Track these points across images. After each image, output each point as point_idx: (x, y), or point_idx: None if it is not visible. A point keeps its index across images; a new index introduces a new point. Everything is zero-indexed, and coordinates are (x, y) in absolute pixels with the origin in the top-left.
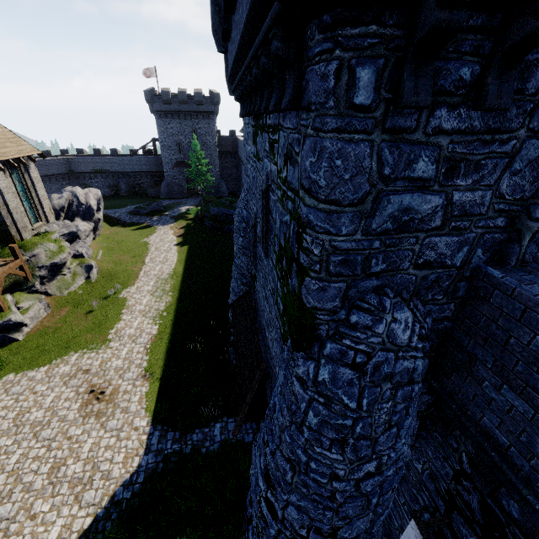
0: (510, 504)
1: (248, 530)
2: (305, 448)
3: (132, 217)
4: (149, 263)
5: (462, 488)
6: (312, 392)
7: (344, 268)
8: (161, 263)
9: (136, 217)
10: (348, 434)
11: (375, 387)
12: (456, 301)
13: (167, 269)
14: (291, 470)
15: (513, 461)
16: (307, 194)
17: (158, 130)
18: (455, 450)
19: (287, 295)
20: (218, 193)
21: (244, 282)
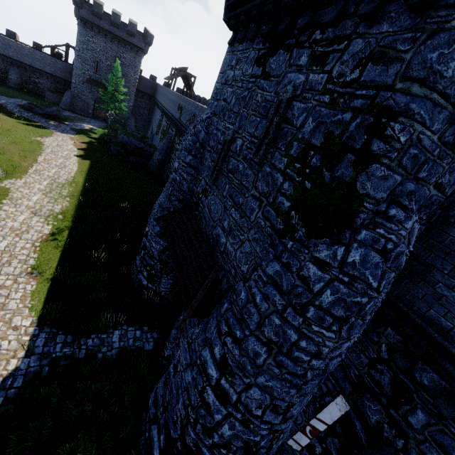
0: (423, 376)
1: (149, 430)
2: (298, 328)
3: (23, 111)
4: (43, 162)
5: (375, 371)
6: (336, 272)
7: (411, 163)
8: (57, 167)
9: (27, 113)
10: (354, 312)
11: (390, 273)
12: (427, 225)
13: (65, 174)
14: (267, 352)
15: (453, 338)
16: (419, 83)
17: (78, 37)
18: (375, 343)
19: (313, 188)
20: (125, 126)
21: (181, 199)
